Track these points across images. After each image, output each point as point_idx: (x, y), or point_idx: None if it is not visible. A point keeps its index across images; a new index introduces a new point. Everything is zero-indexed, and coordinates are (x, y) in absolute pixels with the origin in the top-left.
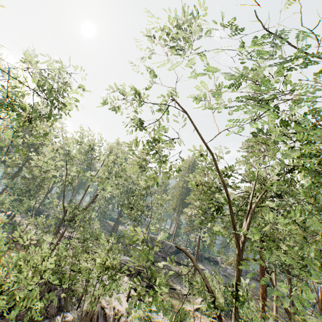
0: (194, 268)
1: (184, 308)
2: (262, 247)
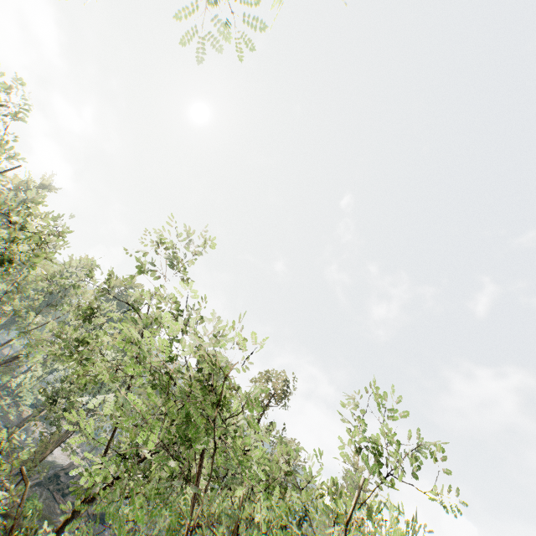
0: None
1: None
2: None
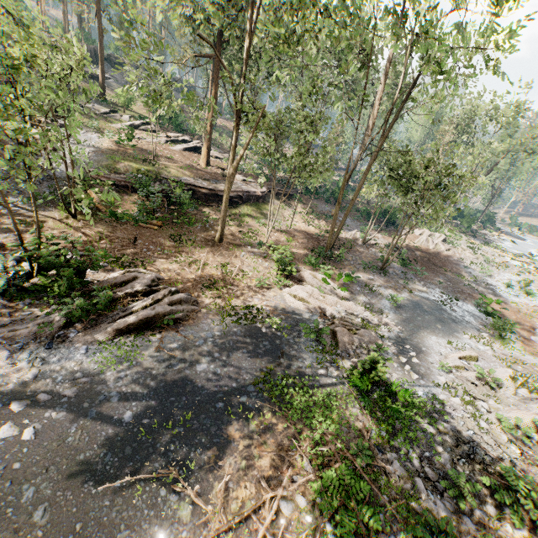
0: (103, 75)
1: (115, 127)
2: (221, 40)
